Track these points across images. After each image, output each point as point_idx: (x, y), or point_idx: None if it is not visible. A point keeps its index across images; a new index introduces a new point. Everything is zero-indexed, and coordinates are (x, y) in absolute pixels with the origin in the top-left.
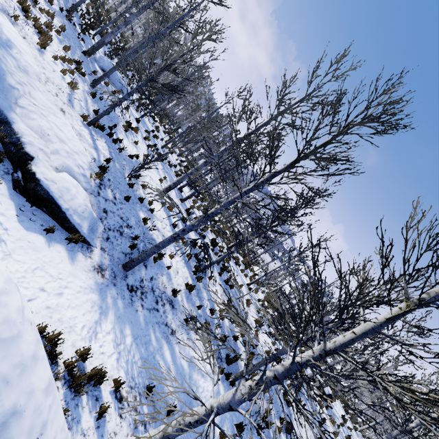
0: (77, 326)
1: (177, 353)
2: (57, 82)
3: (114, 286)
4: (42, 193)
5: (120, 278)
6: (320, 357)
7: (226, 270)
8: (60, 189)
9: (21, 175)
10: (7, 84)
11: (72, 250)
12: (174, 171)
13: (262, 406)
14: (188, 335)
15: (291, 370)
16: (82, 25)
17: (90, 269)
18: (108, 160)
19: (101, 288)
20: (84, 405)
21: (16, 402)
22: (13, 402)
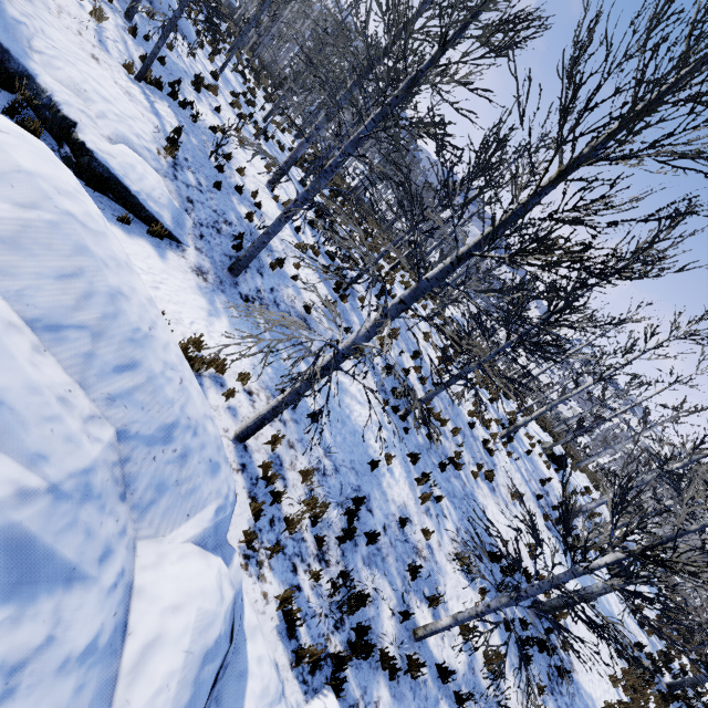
0: (184, 320)
1: None
2: (75, 13)
3: (223, 293)
4: (102, 171)
5: (228, 285)
6: (452, 265)
7: (389, 295)
8: (122, 166)
9: (69, 149)
10: (10, 18)
11: (159, 247)
12: None
13: (449, 449)
14: None
15: (418, 289)
16: None
17: (187, 270)
18: (177, 130)
19: (206, 292)
20: (208, 387)
21: (120, 286)
22: (117, 285)
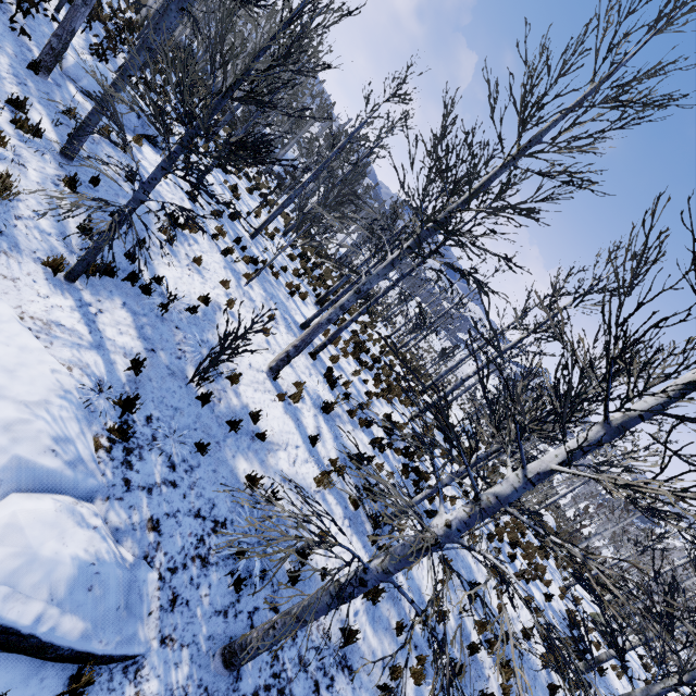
0: None
1: None
2: None
3: None
4: None
5: (223, 693)
6: None
7: (421, 478)
8: (3, 571)
9: None
10: None
11: None
12: (285, 285)
13: None
14: None
15: None
16: None
17: None
18: (135, 365)
19: None
20: None
21: None
22: None
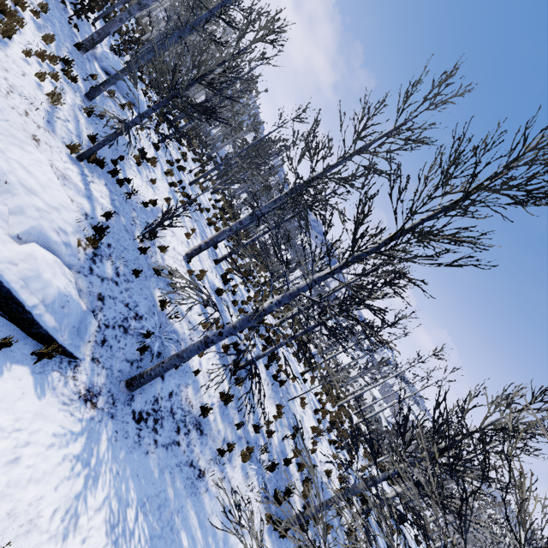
0: (43, 514)
1: (206, 508)
2: (29, 93)
3: (112, 418)
4: None
5: (122, 403)
6: None
7: (275, 358)
8: (23, 274)
9: None
10: None
11: (42, 372)
12: (206, 218)
13: None
14: (223, 474)
15: None
16: (76, 3)
17: (73, 398)
18: (107, 214)
19: (90, 428)
20: None
21: None
22: None
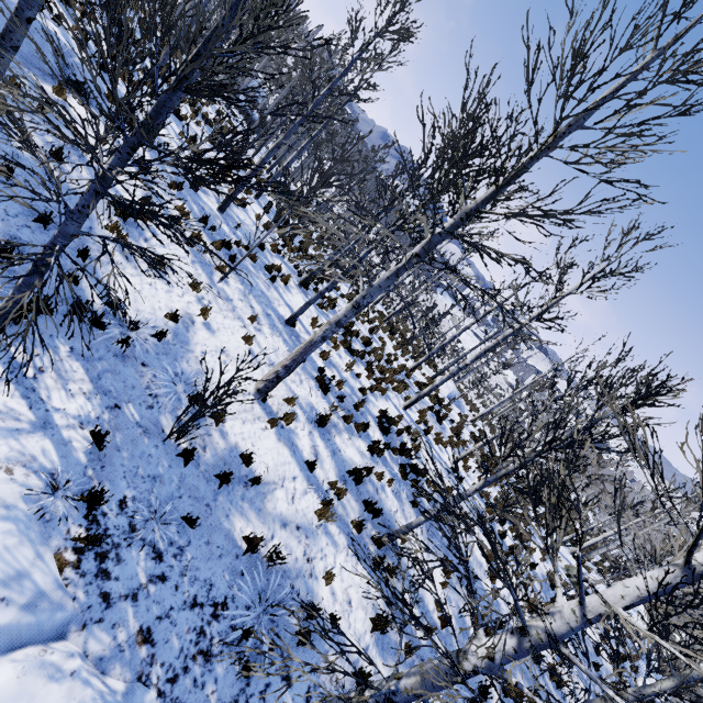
0: None
1: None
2: None
3: None
4: None
5: None
6: None
7: (418, 474)
8: None
9: None
10: None
11: None
12: (264, 269)
13: None
14: None
15: None
16: None
17: None
18: (96, 439)
19: None
20: None
21: None
22: None
